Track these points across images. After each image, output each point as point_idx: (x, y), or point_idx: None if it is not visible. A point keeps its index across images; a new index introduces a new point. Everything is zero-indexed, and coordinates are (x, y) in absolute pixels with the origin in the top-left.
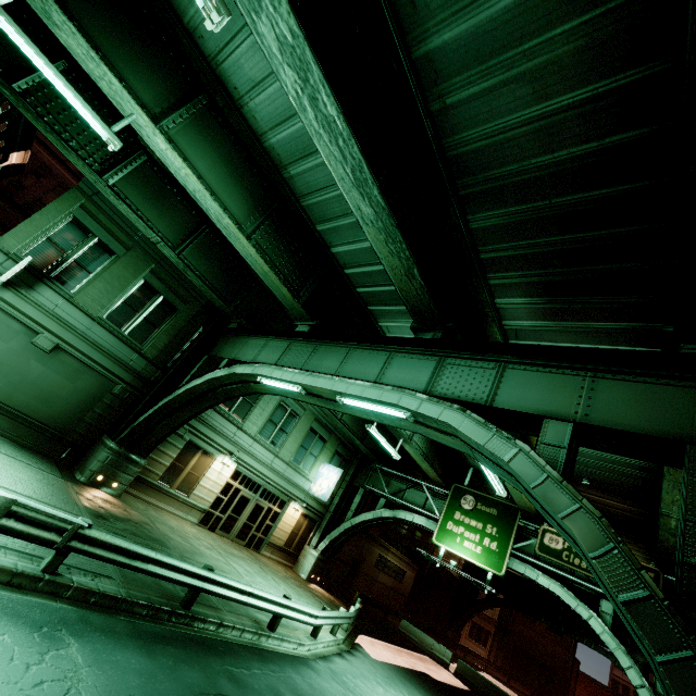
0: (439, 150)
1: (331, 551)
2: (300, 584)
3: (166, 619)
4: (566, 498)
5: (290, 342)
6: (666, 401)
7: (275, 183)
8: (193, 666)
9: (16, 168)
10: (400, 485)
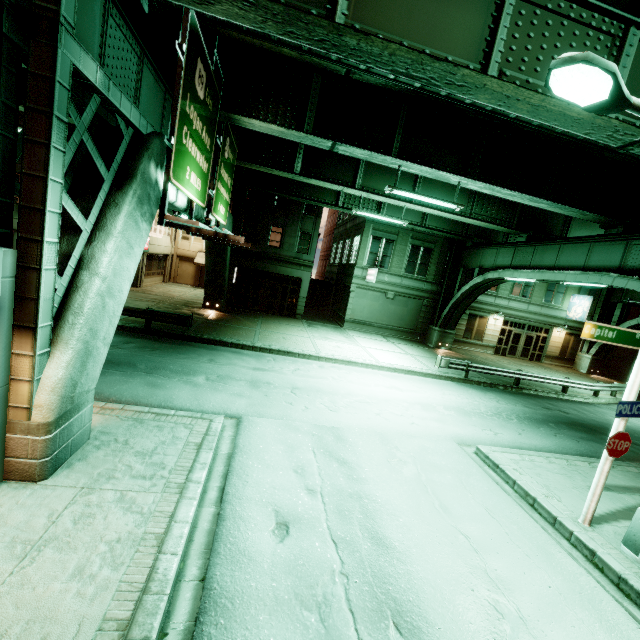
0: (578, 140)
1: (603, 353)
2: (581, 376)
3: (510, 389)
4: None
5: (515, 247)
6: None
7: None
8: (531, 400)
9: None
10: None
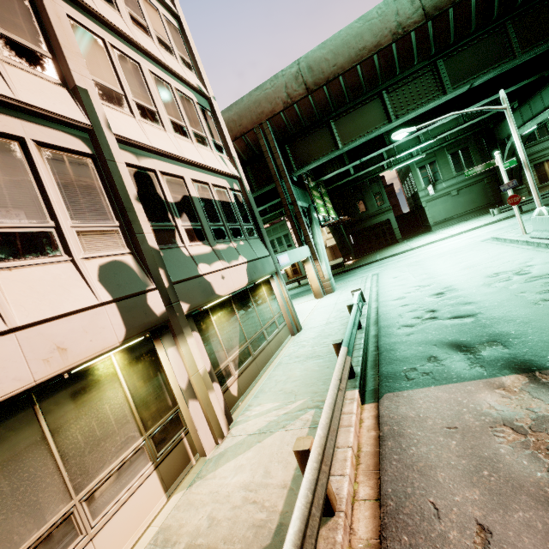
0: None
1: None
2: None
3: None
4: None
5: (518, 111)
6: None
7: None
8: None
9: None
10: None
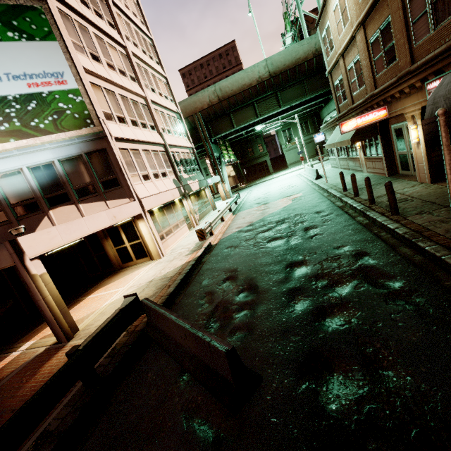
0: None
1: None
2: None
3: None
4: None
5: (325, 107)
6: None
7: None
8: None
9: None
10: None
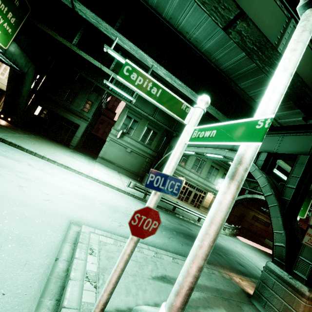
0: (220, 70)
1: None
2: None
3: (169, 212)
4: (258, 174)
5: None
6: (303, 141)
7: (175, 89)
8: (175, 219)
9: (108, 101)
10: (255, 185)
